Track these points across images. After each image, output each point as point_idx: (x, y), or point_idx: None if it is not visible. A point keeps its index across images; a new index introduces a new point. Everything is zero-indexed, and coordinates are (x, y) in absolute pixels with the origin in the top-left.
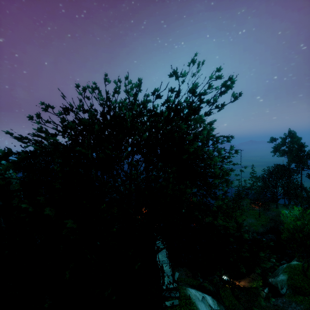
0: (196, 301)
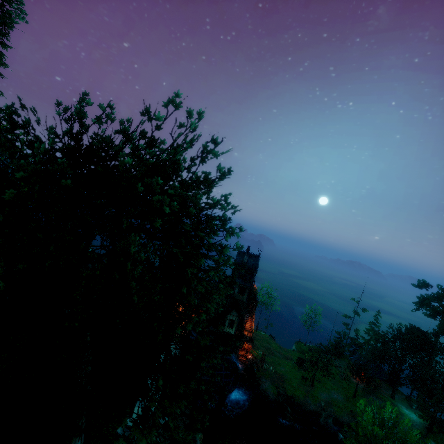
0: None
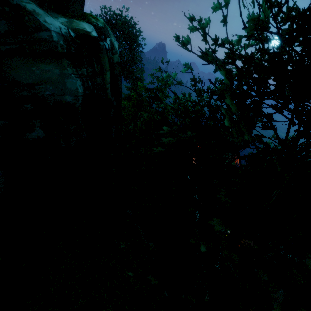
0: None
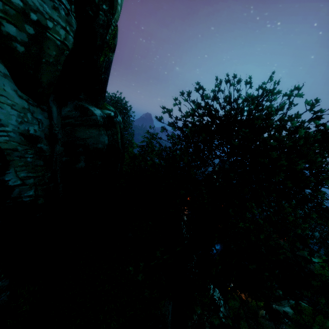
0: (211, 290)
